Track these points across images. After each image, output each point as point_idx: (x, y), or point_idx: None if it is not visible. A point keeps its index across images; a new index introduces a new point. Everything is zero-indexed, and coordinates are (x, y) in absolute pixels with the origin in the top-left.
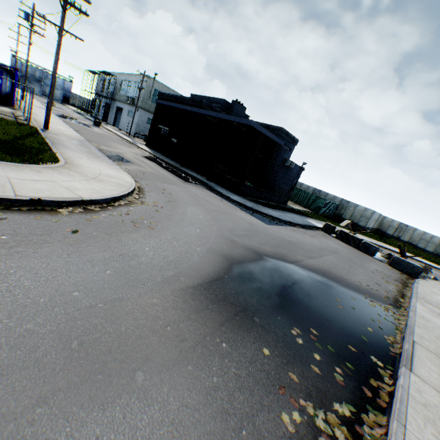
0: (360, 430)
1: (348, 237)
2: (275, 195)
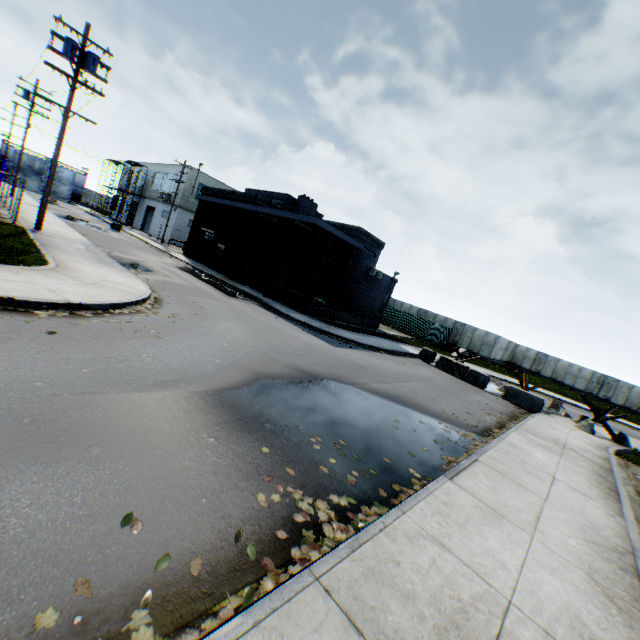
0: (352, 516)
1: (451, 365)
2: (358, 315)
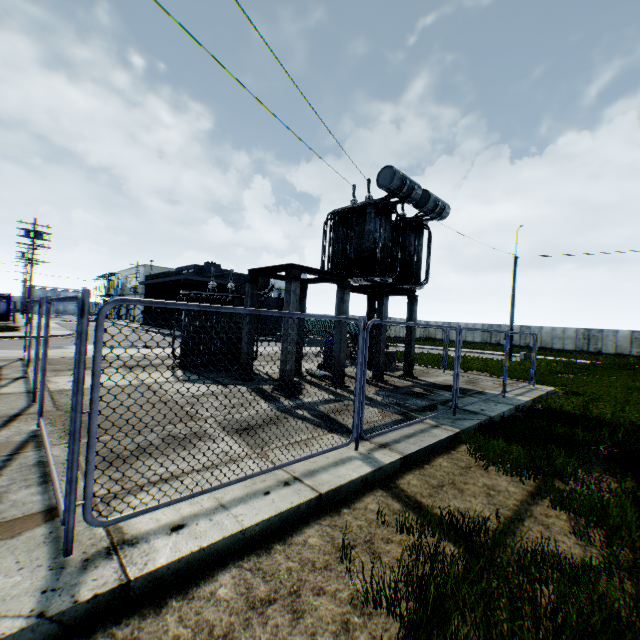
0: None
1: None
2: None
